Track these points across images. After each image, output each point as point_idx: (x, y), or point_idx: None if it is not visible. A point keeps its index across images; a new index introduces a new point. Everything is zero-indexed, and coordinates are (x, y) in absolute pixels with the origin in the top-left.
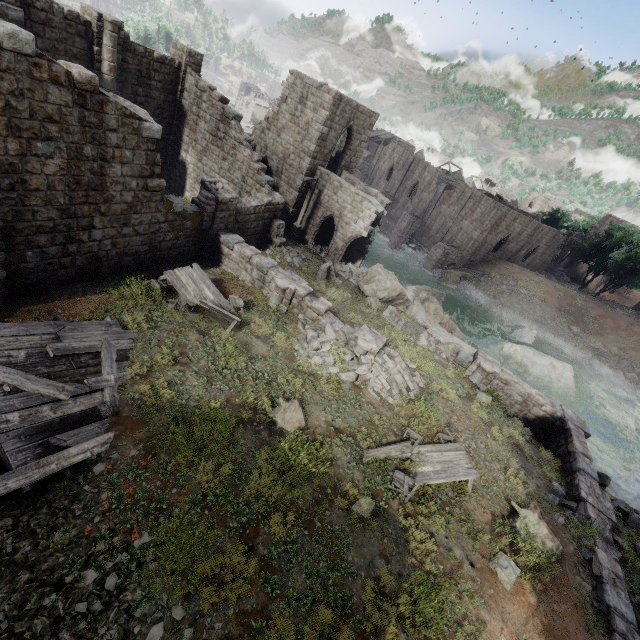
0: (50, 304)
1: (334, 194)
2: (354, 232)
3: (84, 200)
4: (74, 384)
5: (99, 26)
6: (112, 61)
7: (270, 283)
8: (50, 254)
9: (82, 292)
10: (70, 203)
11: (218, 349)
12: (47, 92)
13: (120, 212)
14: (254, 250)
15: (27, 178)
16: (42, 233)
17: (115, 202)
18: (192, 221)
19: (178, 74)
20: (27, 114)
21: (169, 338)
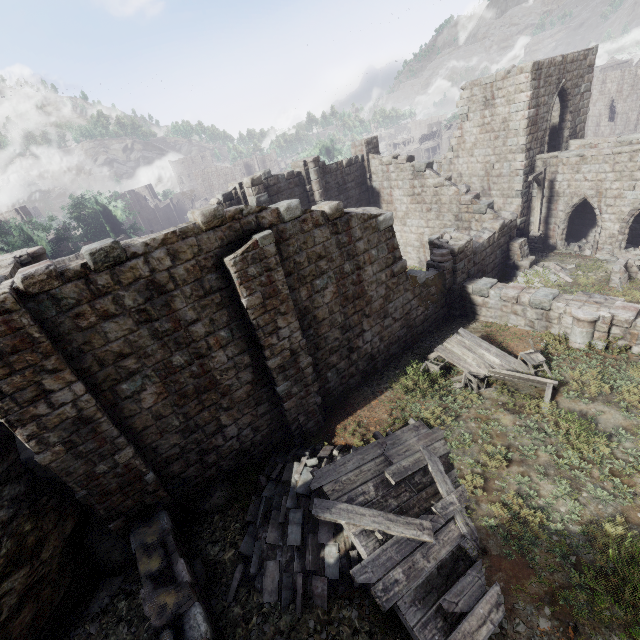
0: (355, 415)
1: (575, 173)
2: (635, 202)
3: (353, 311)
4: (426, 516)
5: (306, 170)
6: (320, 189)
7: (561, 319)
8: (341, 369)
9: (372, 394)
10: (345, 319)
11: (549, 431)
12: (314, 237)
13: (379, 308)
14: (516, 286)
15: (316, 313)
16: (333, 353)
17: (373, 301)
18: (435, 285)
19: (363, 165)
20: (306, 263)
21: (479, 428)
